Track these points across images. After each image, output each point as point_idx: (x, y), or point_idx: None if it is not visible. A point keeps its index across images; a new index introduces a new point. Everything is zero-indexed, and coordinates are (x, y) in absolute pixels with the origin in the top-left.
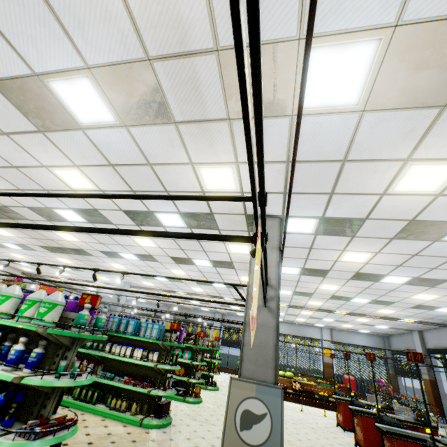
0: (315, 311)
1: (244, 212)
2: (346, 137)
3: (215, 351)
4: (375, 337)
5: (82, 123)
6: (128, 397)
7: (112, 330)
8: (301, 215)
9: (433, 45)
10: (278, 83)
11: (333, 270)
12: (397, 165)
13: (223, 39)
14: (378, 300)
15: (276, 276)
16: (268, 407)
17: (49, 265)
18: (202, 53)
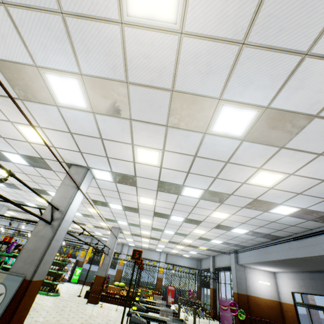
0: (150, 239)
1: (63, 161)
2: (94, 125)
3: (64, 265)
4: (193, 260)
5: None
6: None
7: None
8: (99, 168)
9: (105, 89)
10: (38, 86)
11: (141, 209)
12: (129, 146)
13: None
14: (179, 232)
15: (67, 205)
16: (7, 289)
17: None
18: None
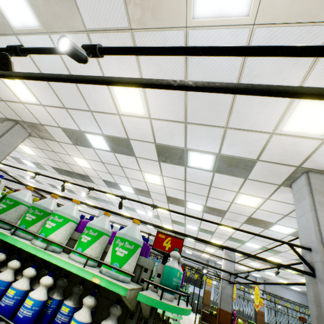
0: (264, 265)
1: (298, 164)
2: None
3: None
4: (303, 296)
5: (194, 16)
6: None
7: None
8: None
9: None
10: None
11: None
12: None
13: None
14: None
15: None
16: None
17: (75, 184)
18: None
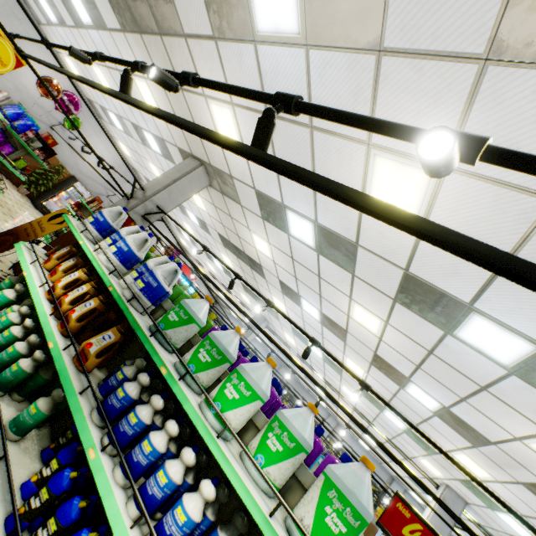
0: None
1: None
2: None
3: None
4: None
5: None
6: None
7: None
8: None
9: None
10: None
11: None
12: None
13: None
14: None
15: None
16: None
17: (249, 286)
18: None
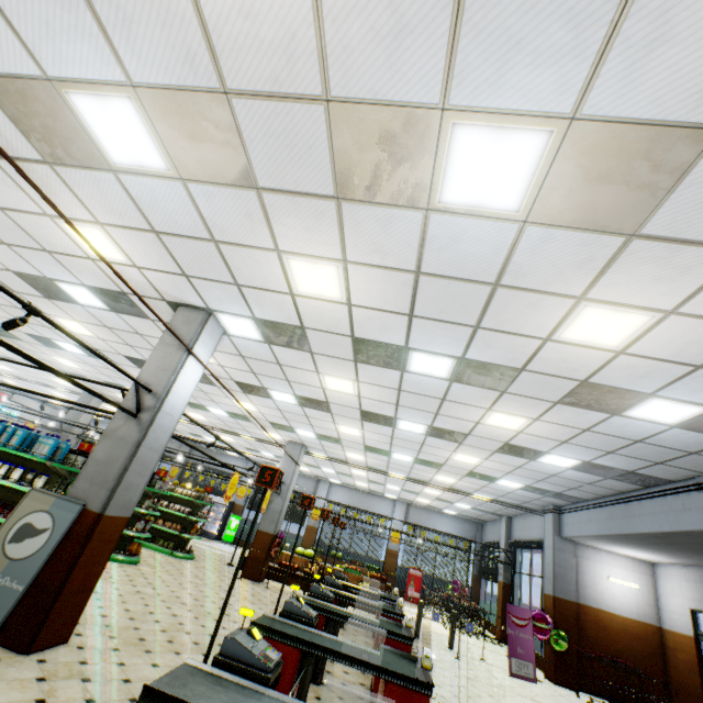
0: (367, 471)
1: (161, 297)
2: (192, 210)
3: (200, 506)
4: (466, 523)
5: None
6: None
7: None
8: (229, 311)
9: (186, 116)
10: (67, 127)
11: (333, 403)
12: (273, 256)
13: None
14: (422, 459)
15: (166, 384)
16: (56, 522)
17: None
18: None
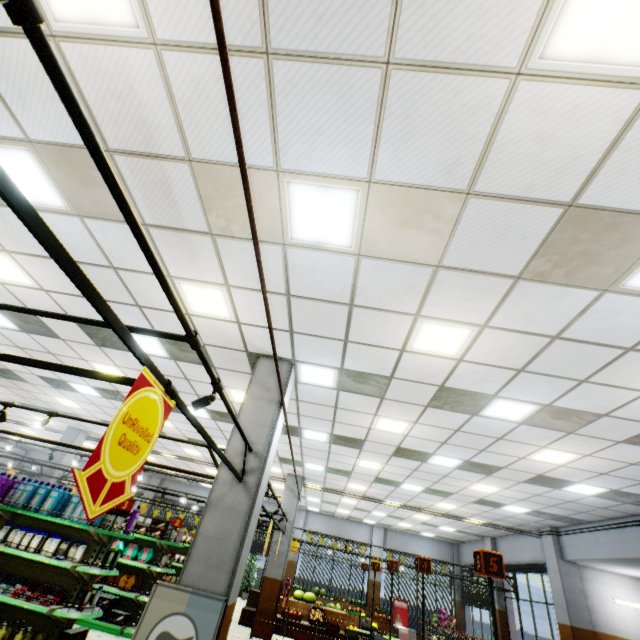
0: (360, 500)
1: (244, 348)
2: (347, 280)
3: None
4: (442, 544)
5: None
6: (15, 621)
7: (17, 504)
8: (316, 362)
9: (409, 207)
10: (263, 208)
11: (369, 441)
12: (408, 319)
13: (196, 151)
14: (434, 489)
15: (266, 441)
16: (198, 628)
17: None
18: (172, 159)
